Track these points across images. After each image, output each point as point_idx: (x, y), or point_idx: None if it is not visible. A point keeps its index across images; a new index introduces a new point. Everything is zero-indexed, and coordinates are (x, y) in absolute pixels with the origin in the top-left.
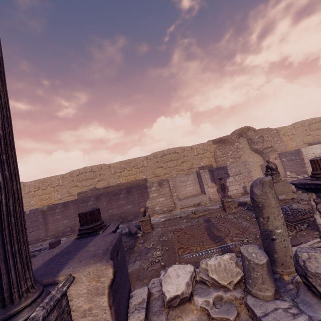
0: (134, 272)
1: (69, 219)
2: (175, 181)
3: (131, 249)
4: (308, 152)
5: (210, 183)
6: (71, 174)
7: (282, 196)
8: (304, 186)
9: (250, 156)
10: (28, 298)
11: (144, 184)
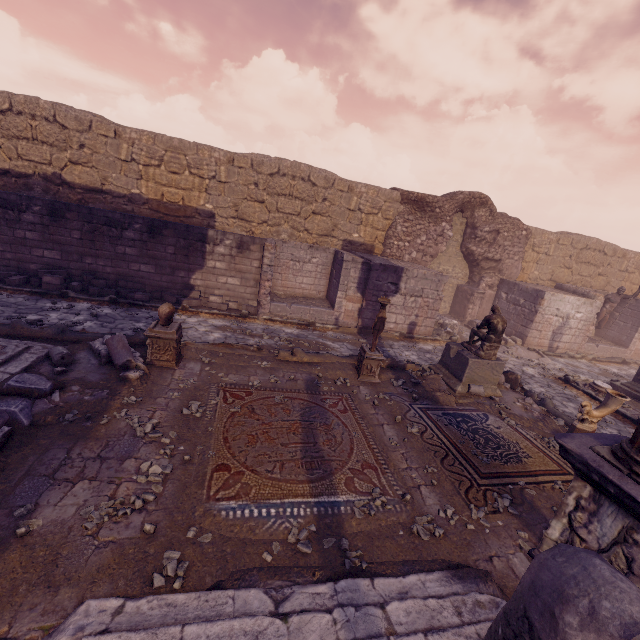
0: (49, 538)
1: None
2: (281, 252)
3: (89, 418)
4: (552, 303)
5: (354, 292)
6: None
7: (477, 387)
8: (586, 471)
9: (452, 260)
10: None
11: (200, 228)
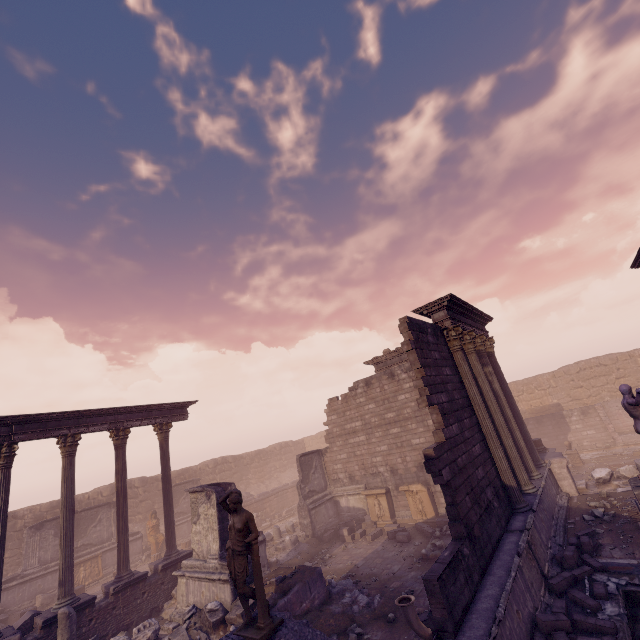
0: None
1: None
2: (609, 407)
3: None
4: None
5: None
6: None
7: None
8: None
9: None
10: (542, 461)
11: (558, 412)
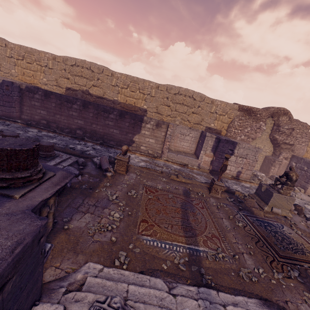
0: (75, 233)
1: (48, 112)
2: (175, 129)
3: (91, 188)
4: None
5: (209, 152)
6: (65, 60)
7: (277, 209)
8: None
9: (263, 142)
10: None
11: (141, 116)
